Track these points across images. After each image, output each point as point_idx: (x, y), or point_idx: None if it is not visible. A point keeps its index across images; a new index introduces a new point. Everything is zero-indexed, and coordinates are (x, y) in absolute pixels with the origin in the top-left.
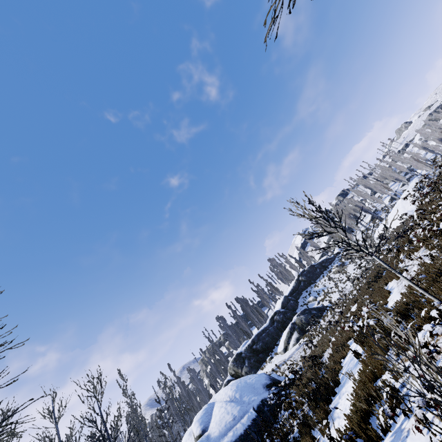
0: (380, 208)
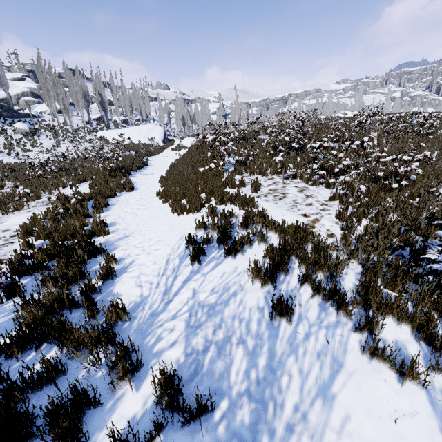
0: (110, 118)
